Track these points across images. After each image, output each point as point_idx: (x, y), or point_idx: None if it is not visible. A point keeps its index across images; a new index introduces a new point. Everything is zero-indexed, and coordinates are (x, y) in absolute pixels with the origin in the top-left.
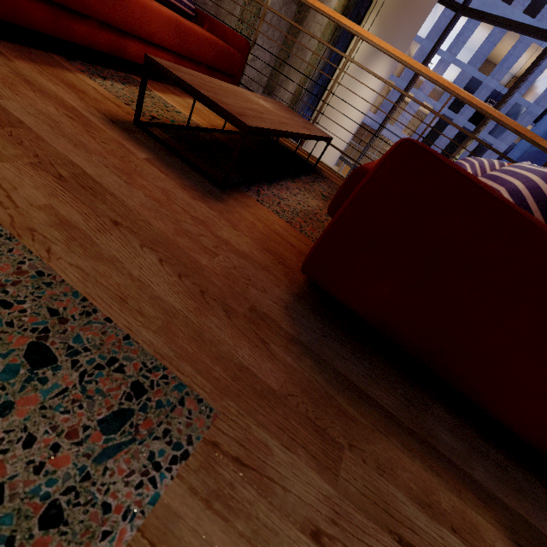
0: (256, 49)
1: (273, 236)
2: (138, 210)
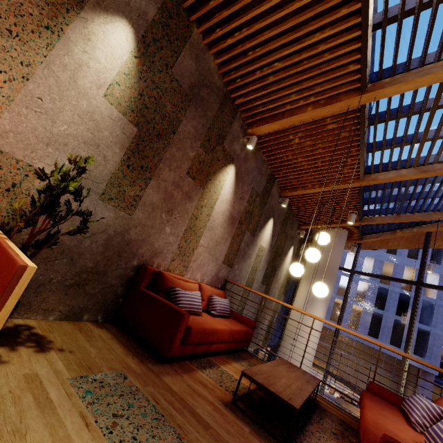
0: (248, 309)
1: None
2: None
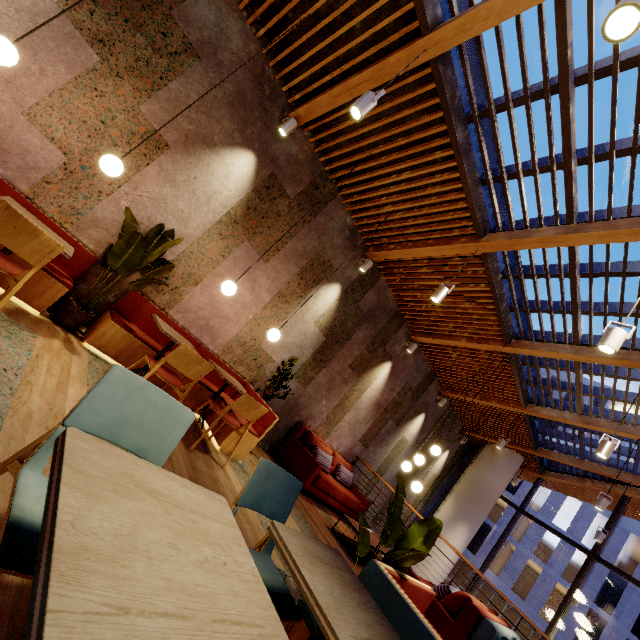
0: (373, 496)
1: None
2: None
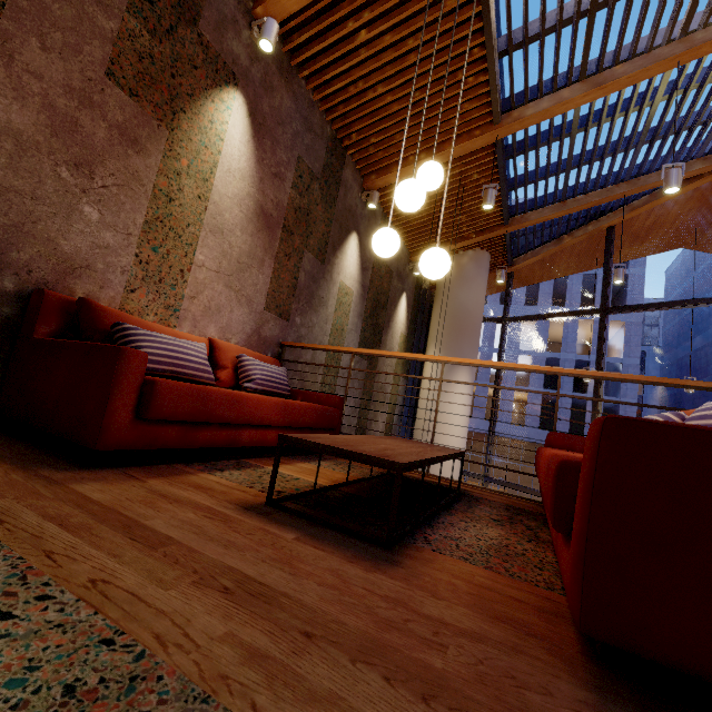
0: None
1: (487, 593)
2: (320, 607)
